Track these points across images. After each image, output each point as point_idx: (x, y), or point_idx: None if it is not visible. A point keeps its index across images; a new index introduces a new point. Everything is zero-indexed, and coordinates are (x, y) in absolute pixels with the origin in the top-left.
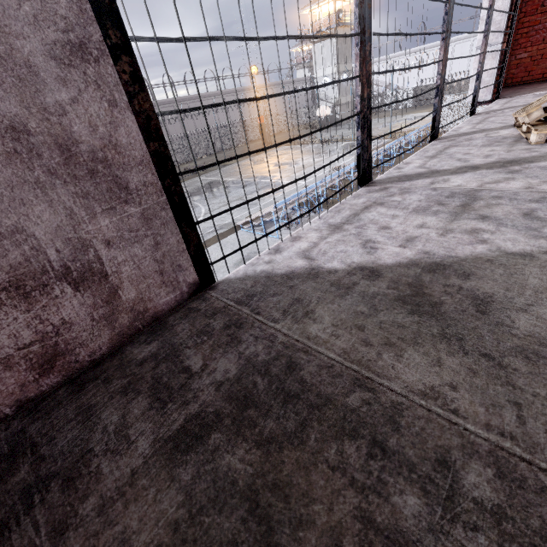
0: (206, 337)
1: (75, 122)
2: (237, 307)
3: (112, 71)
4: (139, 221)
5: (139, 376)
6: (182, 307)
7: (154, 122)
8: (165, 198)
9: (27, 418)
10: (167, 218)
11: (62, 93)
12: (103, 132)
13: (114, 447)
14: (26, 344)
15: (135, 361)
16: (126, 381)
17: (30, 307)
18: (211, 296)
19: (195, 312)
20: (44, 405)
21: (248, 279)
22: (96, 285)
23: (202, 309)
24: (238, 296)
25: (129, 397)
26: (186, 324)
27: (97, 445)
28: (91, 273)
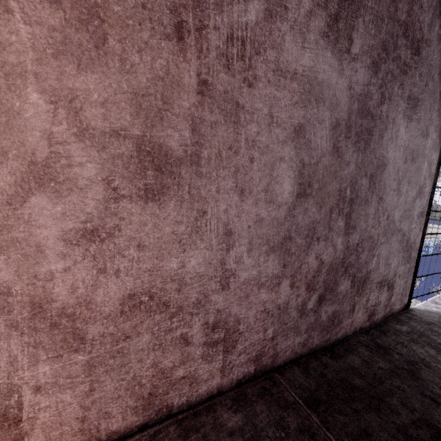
0: (437, 333)
1: (412, 234)
2: (440, 325)
3: (424, 219)
4: (407, 270)
5: (414, 338)
6: (401, 314)
7: (424, 236)
8: (414, 264)
9: (369, 336)
10: (412, 272)
11: (414, 225)
12: (414, 238)
13: (436, 361)
14: (372, 305)
15: (402, 330)
16: (409, 338)
17: (379, 291)
18: (415, 314)
19: (414, 319)
20: (371, 333)
21: (432, 312)
22: (390, 291)
23: (417, 319)
24: (435, 319)
25: (420, 345)
26: (415, 323)
27: (425, 358)
28: (391, 286)
